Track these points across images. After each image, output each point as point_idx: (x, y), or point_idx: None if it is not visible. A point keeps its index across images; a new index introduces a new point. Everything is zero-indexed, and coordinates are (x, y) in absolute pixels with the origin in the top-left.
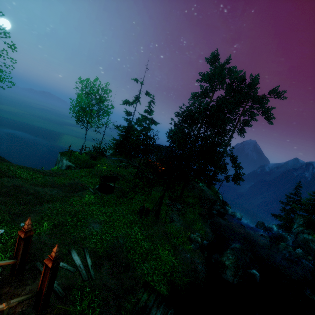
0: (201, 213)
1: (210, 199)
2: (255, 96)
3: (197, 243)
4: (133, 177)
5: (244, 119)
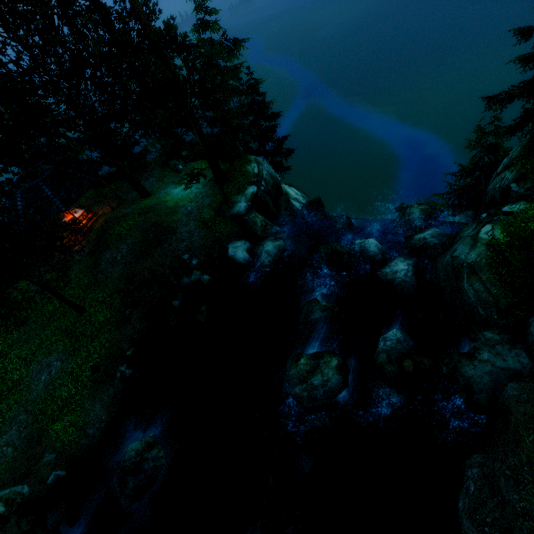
0: (90, 369)
1: (177, 258)
2: None
3: None
4: None
5: None
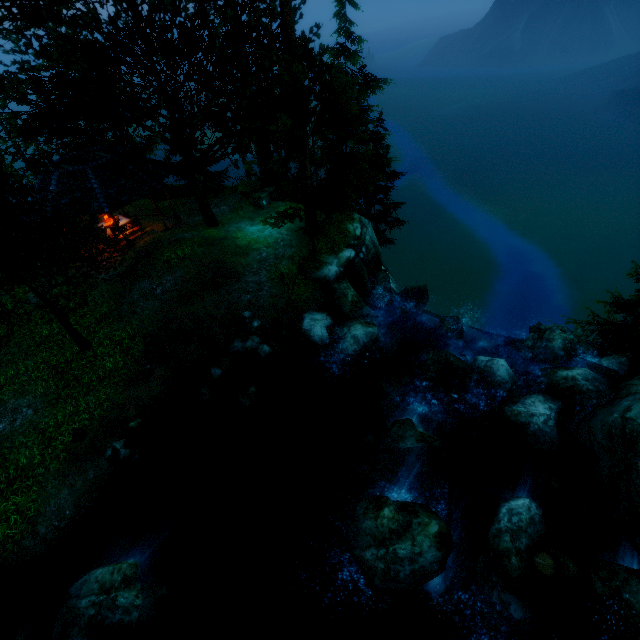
0: (73, 433)
1: (234, 313)
2: None
3: None
4: None
5: None
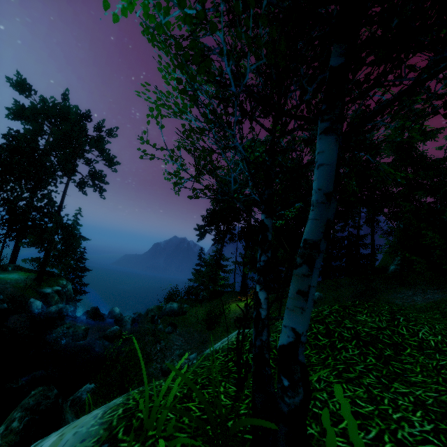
0: None
1: None
2: (73, 133)
3: None
4: None
5: (90, 171)
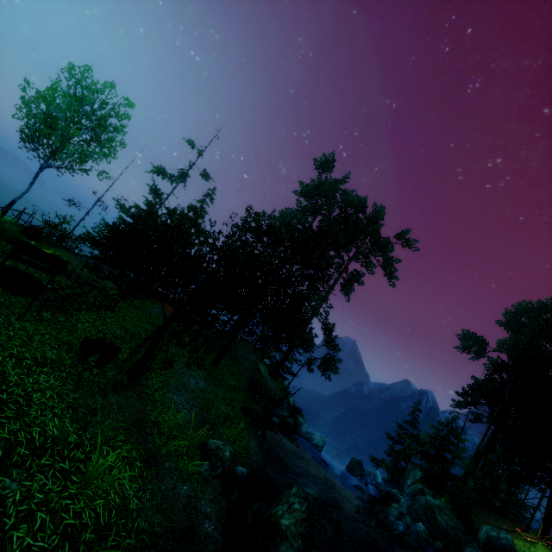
0: (247, 408)
1: (272, 394)
2: (377, 233)
3: (220, 462)
4: (114, 297)
5: (355, 270)
